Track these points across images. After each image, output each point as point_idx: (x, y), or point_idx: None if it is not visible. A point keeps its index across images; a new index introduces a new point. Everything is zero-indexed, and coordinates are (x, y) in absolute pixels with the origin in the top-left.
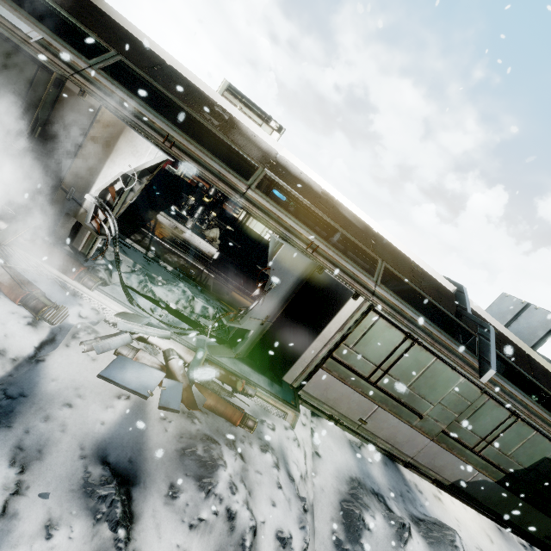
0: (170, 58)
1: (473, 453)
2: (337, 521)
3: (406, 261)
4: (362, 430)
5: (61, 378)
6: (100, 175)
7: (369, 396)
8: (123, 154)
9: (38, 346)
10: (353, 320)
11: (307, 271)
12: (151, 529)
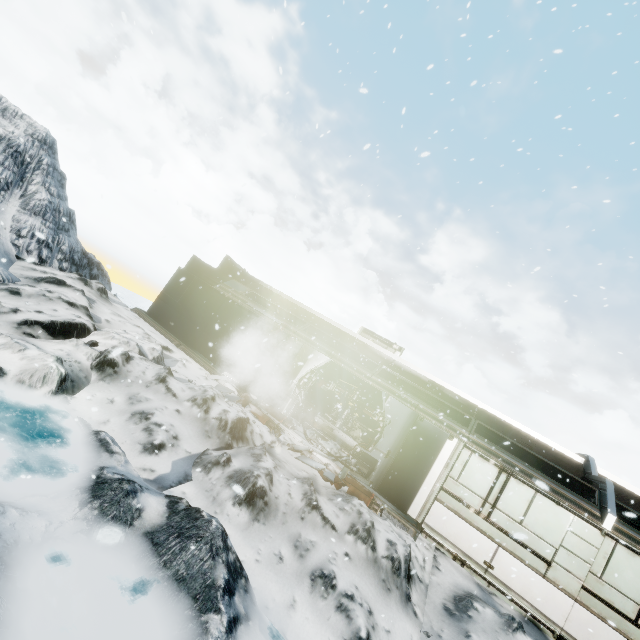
0: (331, 321)
1: (639, 629)
2: (449, 601)
3: (514, 429)
4: (490, 576)
5: (280, 455)
6: (300, 371)
7: (486, 532)
8: (312, 361)
9: (271, 441)
10: (454, 457)
11: (411, 418)
12: (323, 501)
